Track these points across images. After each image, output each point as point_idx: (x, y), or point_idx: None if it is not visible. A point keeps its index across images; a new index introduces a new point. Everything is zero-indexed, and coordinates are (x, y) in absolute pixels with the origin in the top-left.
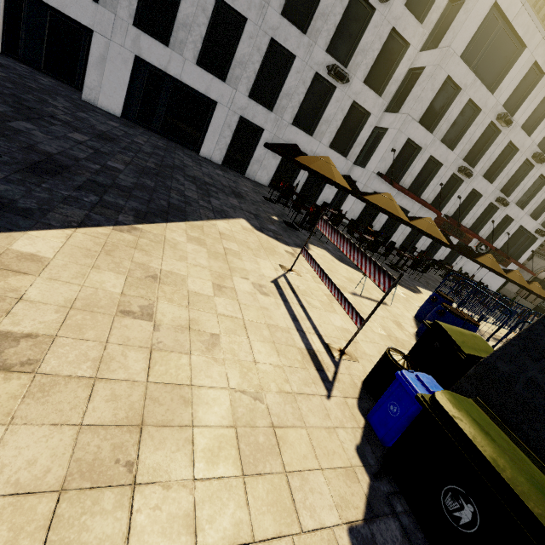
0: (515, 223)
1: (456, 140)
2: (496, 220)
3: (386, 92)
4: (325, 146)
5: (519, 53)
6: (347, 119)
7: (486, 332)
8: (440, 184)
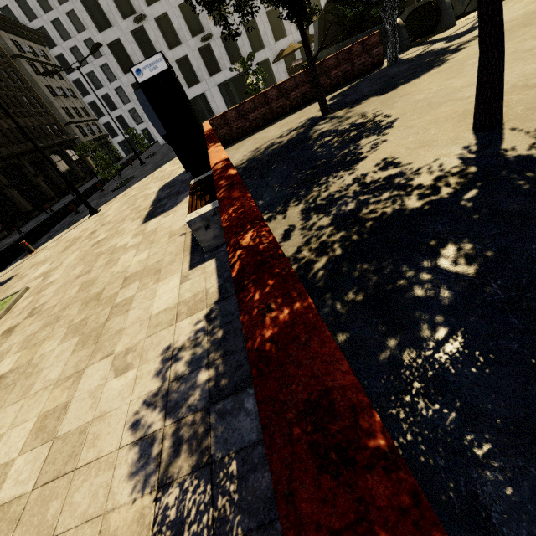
0: None
1: None
2: None
3: None
4: (295, 32)
5: None
6: None
7: None
8: None
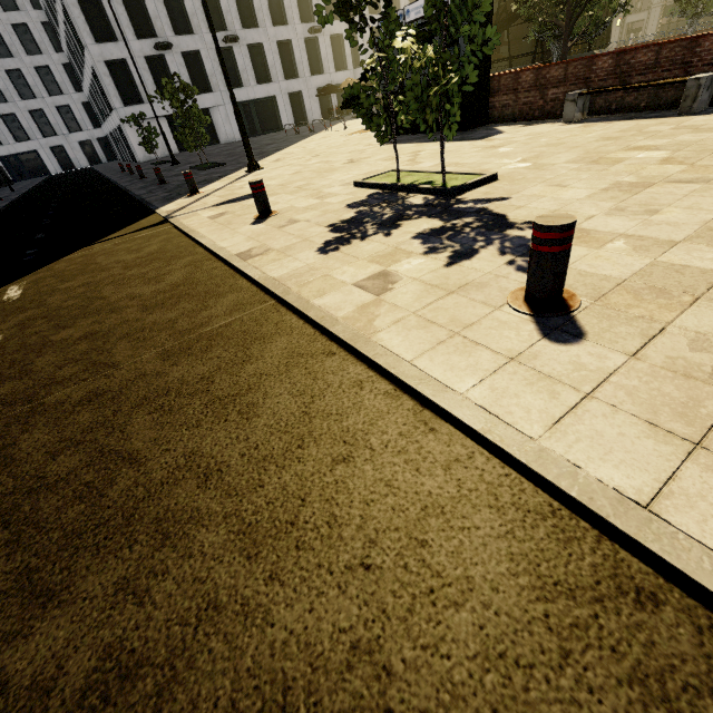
0: None
1: (397, 3)
2: None
3: None
4: (333, 73)
5: None
6: (333, 48)
7: None
8: None
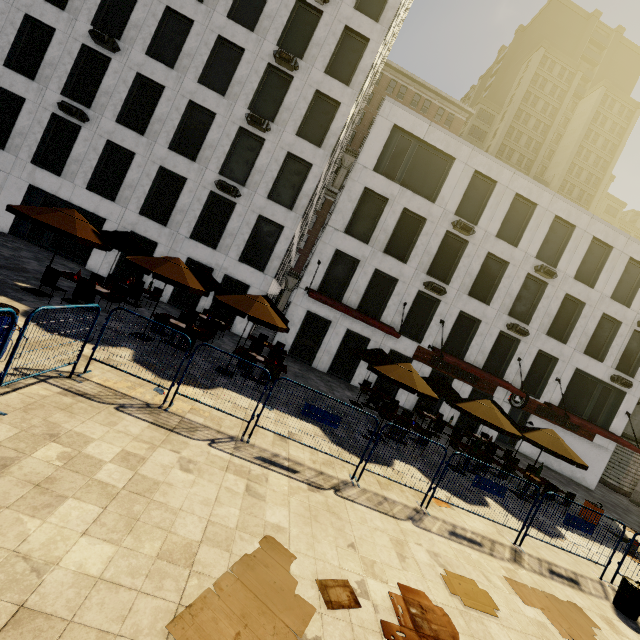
0: (564, 364)
1: (409, 252)
2: (526, 357)
3: (297, 206)
4: (234, 259)
5: (451, 165)
6: (259, 234)
7: (269, 452)
8: (403, 303)
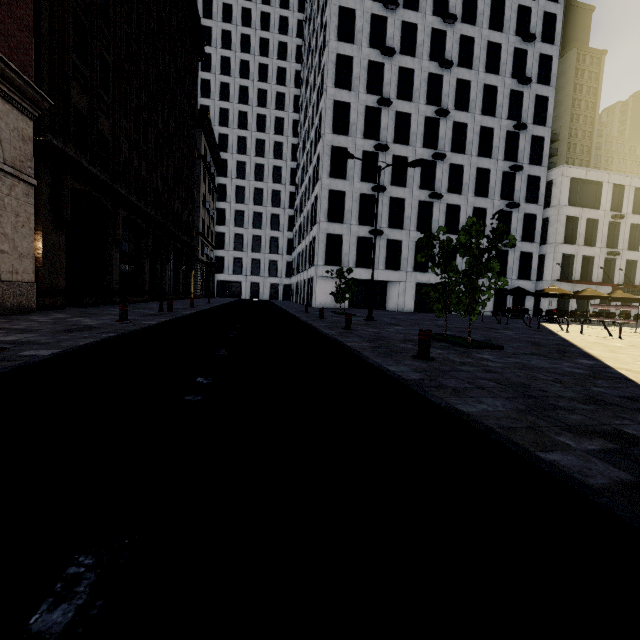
0: None
1: (593, 240)
2: None
3: (535, 239)
4: (515, 280)
5: (600, 186)
6: (519, 261)
7: None
8: (600, 268)
